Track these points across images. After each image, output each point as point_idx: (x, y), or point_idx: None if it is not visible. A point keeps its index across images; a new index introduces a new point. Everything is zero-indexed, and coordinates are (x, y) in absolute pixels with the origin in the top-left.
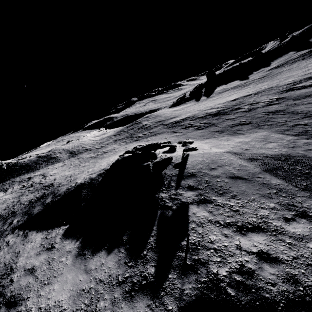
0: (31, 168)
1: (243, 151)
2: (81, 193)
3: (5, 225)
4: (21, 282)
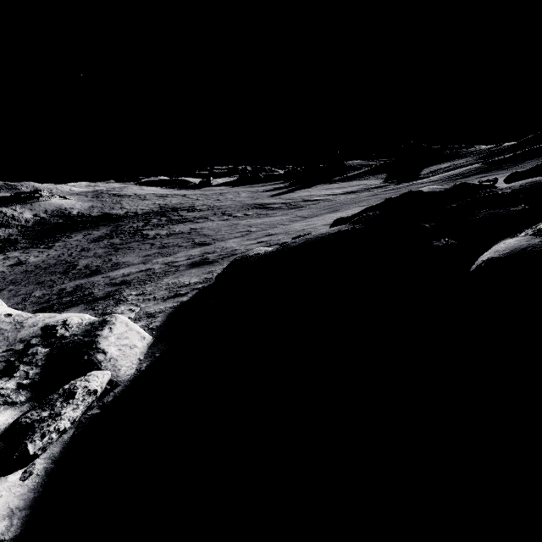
0: None
1: (66, 204)
2: None
3: None
4: None
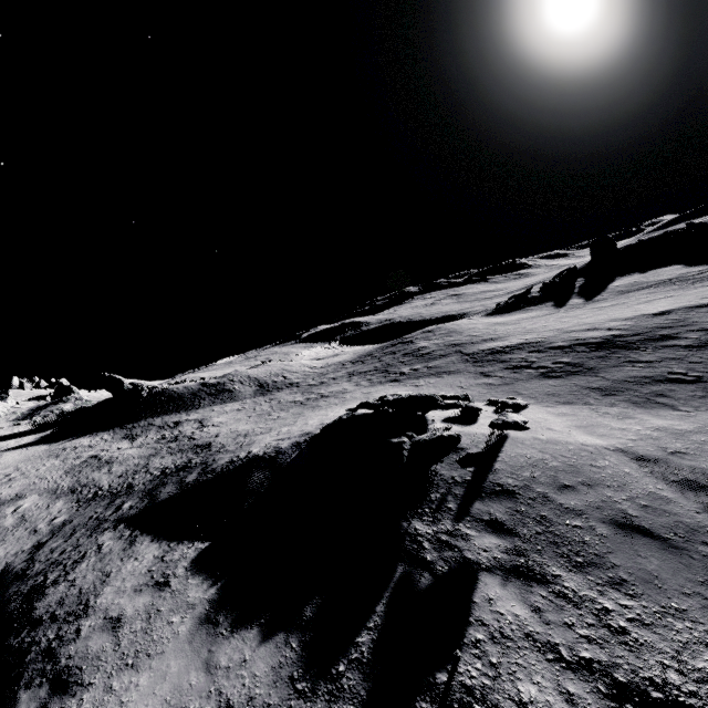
0: (185, 404)
1: (665, 455)
2: (251, 477)
3: (109, 508)
4: (90, 642)
